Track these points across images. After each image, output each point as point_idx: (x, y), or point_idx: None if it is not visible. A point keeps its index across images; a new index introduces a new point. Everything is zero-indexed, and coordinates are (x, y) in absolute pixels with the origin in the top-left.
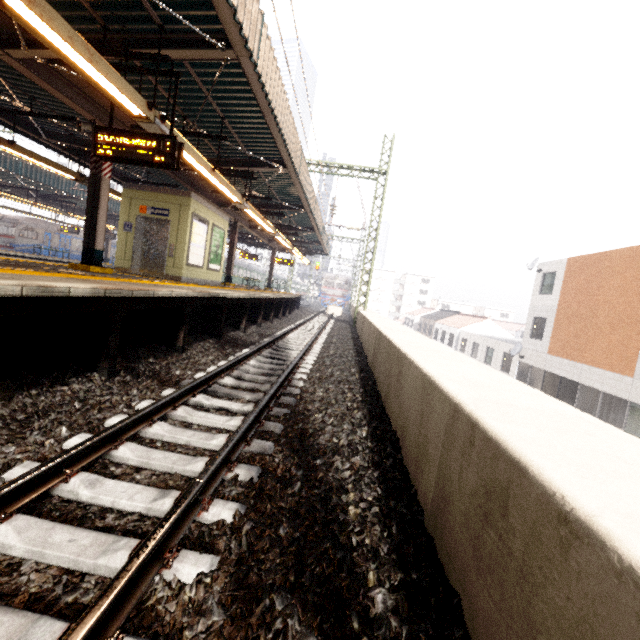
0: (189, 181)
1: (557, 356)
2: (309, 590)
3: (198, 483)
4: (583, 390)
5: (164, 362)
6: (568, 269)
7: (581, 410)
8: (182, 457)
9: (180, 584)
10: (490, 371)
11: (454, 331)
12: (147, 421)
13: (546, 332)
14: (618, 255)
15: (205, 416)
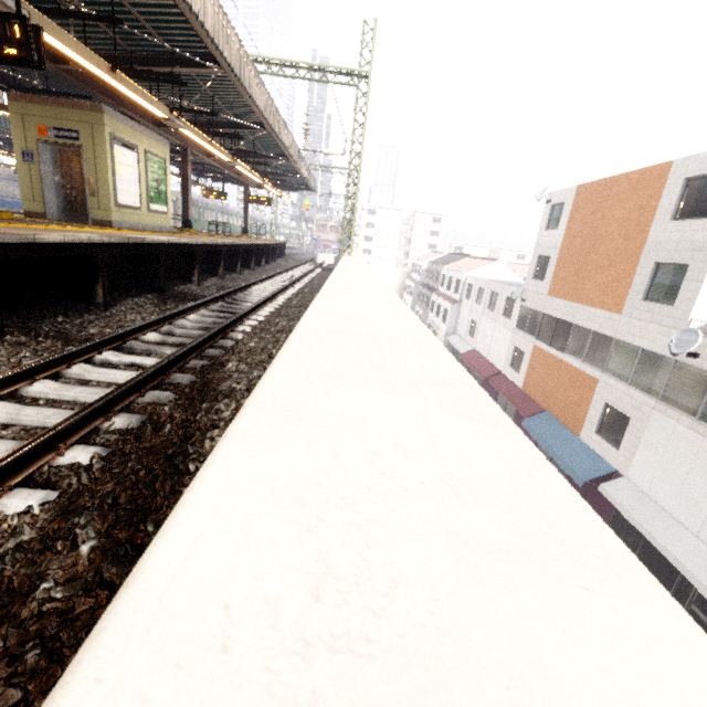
0: (103, 89)
1: (556, 297)
2: (120, 507)
3: (50, 431)
4: (576, 331)
5: (78, 321)
6: (576, 199)
7: (572, 351)
8: (59, 412)
9: (8, 516)
10: (395, 306)
11: (460, 276)
12: (28, 380)
13: (548, 272)
14: (626, 180)
15: (106, 372)
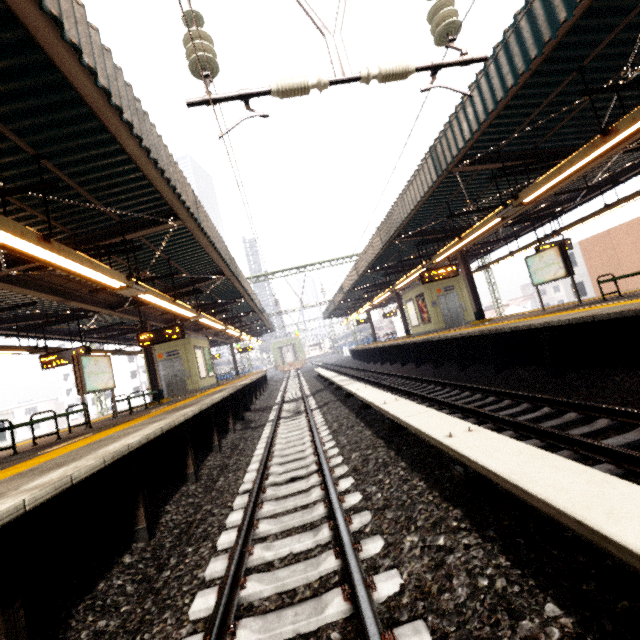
0: None
1: None
2: None
3: None
4: None
5: None
6: (582, 248)
7: None
8: None
9: None
10: None
11: None
12: None
13: (588, 290)
14: (617, 229)
15: None
